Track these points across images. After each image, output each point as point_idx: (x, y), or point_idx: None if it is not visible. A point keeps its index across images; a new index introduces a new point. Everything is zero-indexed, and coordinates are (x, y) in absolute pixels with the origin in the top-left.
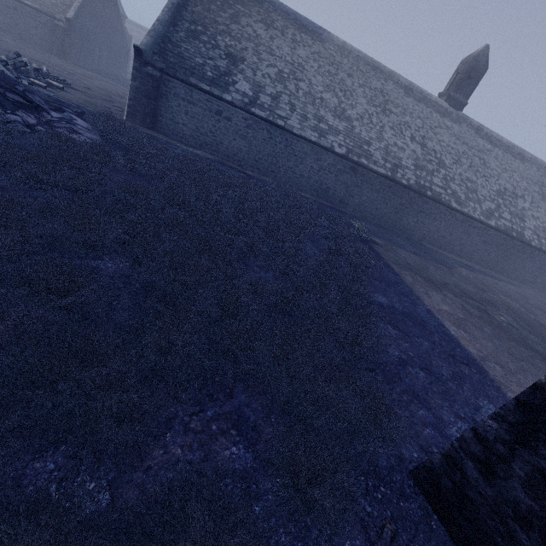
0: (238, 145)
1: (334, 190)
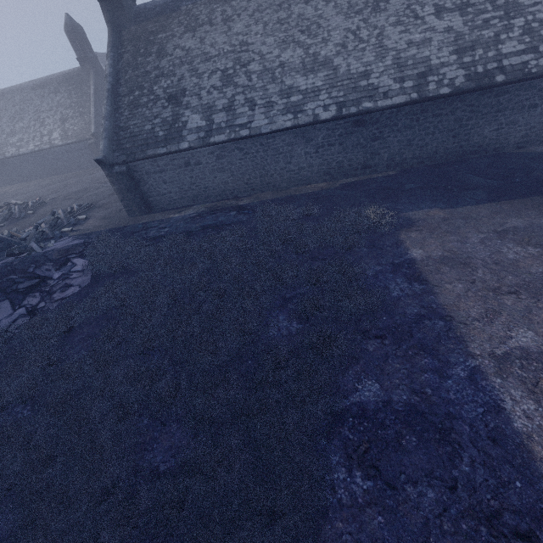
0: (221, 180)
1: (349, 160)
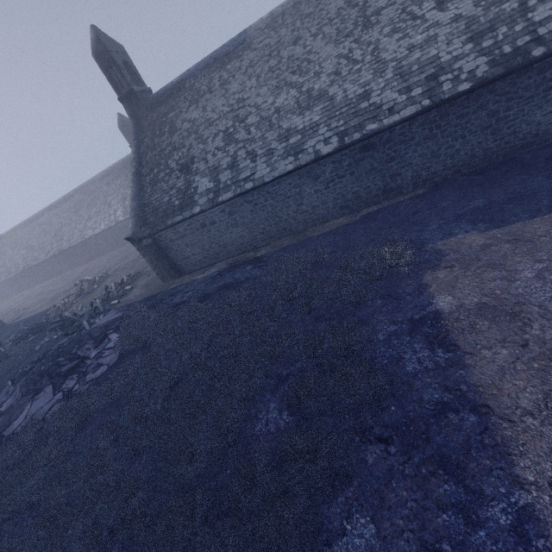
0: (237, 234)
1: (365, 188)
